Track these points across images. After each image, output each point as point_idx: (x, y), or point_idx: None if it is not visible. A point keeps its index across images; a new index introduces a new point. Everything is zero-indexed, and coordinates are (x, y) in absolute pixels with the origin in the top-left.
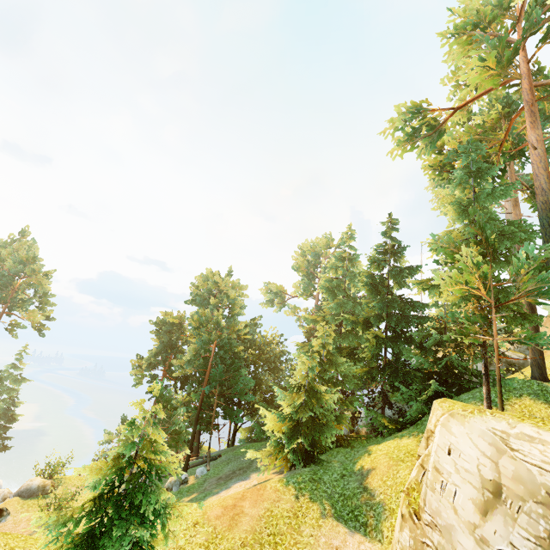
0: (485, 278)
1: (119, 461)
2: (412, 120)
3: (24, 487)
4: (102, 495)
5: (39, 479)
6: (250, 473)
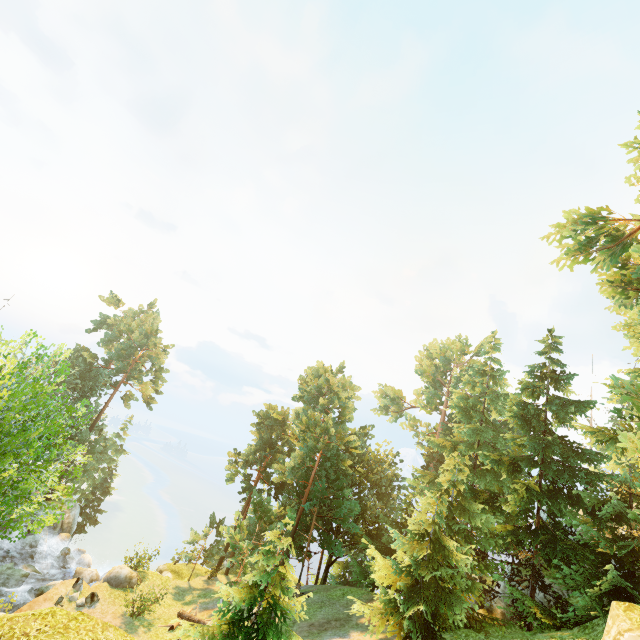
0: None
1: (252, 590)
2: (585, 229)
3: (114, 574)
4: (234, 623)
5: (127, 568)
6: (349, 630)
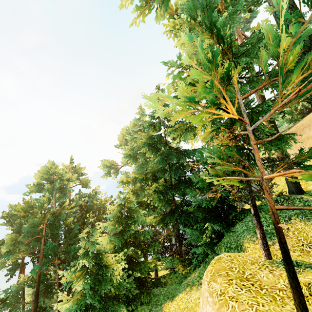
0: (228, 82)
1: None
2: None
3: None
4: None
5: None
6: None
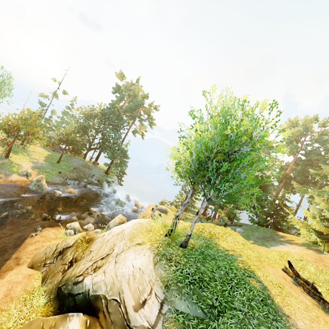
0: None
1: None
2: None
3: (160, 207)
4: None
5: (163, 206)
6: (281, 242)
